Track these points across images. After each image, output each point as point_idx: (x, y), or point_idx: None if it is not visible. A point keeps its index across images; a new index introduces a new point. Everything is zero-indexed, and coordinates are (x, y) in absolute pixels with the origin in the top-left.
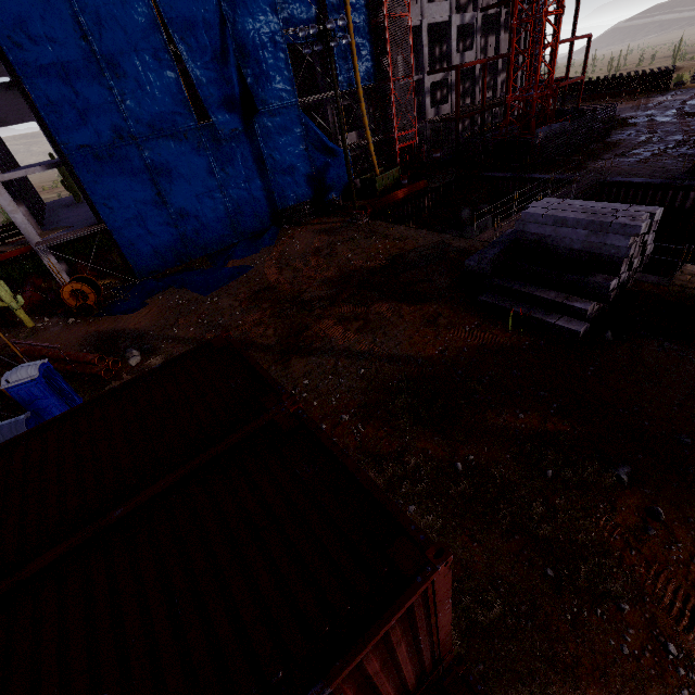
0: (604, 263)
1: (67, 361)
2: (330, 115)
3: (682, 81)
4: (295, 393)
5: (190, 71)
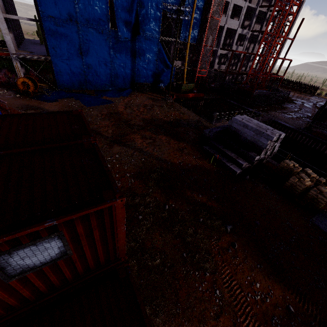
0: (256, 148)
1: (8, 111)
2: (172, 49)
3: (320, 94)
4: (110, 159)
5: (114, 3)
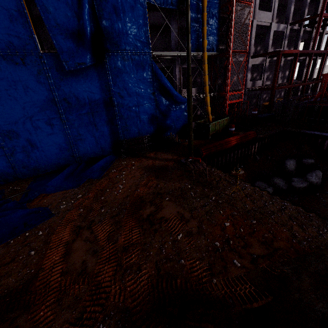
0: None
1: None
2: (177, 72)
3: None
4: None
5: None
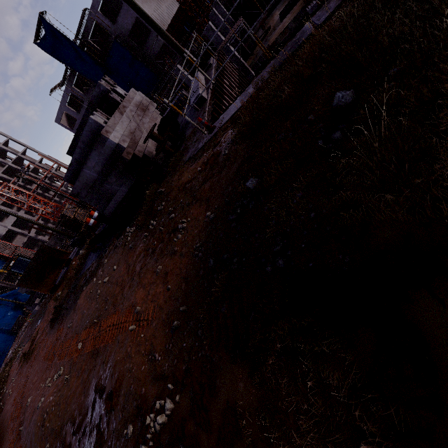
0: None
1: None
2: (3, 284)
3: None
4: None
5: None
